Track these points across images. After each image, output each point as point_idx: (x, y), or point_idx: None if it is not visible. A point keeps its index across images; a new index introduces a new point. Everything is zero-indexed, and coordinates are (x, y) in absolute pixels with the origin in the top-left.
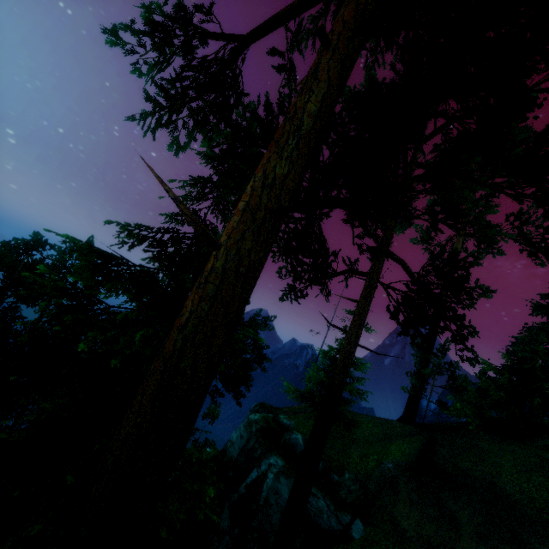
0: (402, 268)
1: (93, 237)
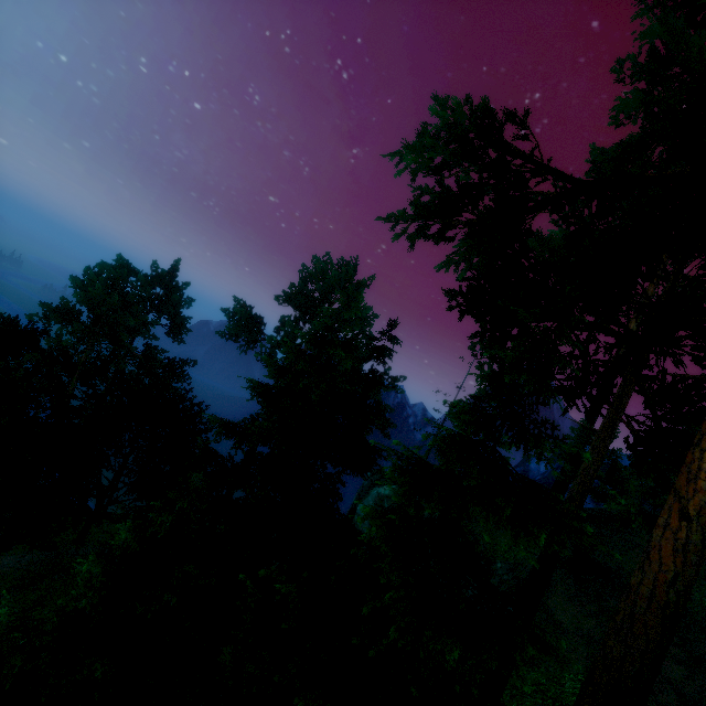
0: (642, 392)
1: (180, 260)
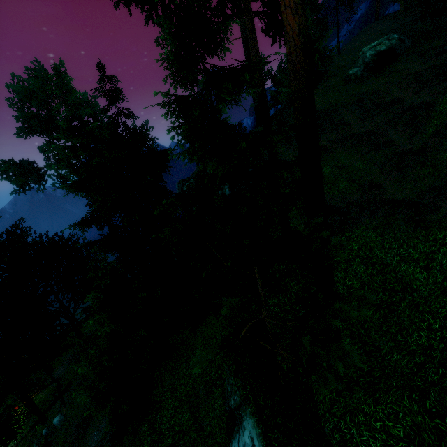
0: None
1: None
